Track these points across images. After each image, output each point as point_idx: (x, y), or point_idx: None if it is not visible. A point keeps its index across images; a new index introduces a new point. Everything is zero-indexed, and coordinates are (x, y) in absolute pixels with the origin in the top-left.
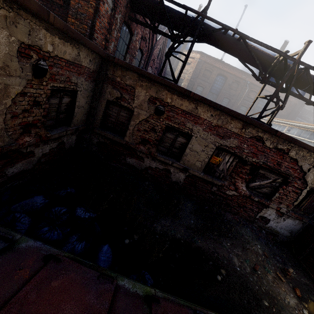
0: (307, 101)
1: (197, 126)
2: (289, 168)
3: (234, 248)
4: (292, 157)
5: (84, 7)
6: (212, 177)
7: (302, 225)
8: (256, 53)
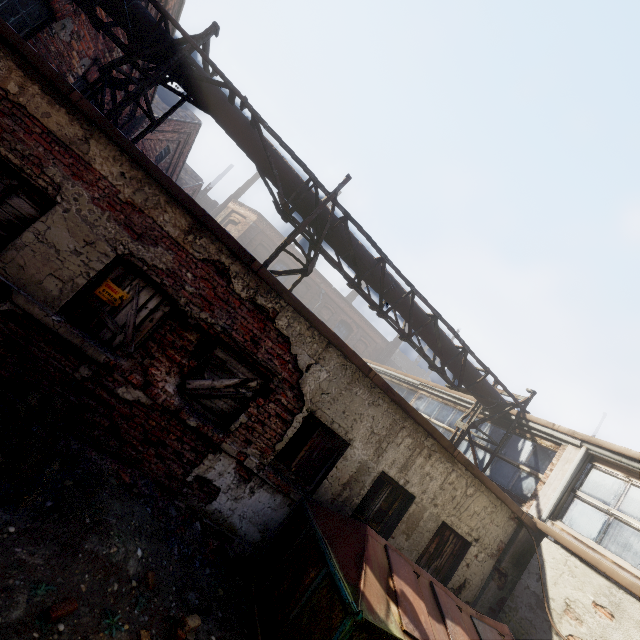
0: (348, 277)
1: (78, 184)
2: (275, 355)
3: (29, 542)
4: (281, 332)
5: None
6: (89, 337)
7: (289, 511)
8: (279, 161)
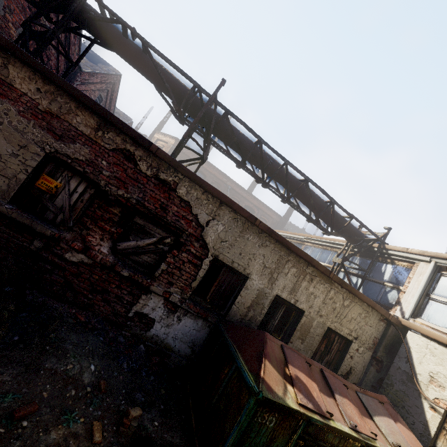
0: (235, 160)
1: (5, 102)
2: (180, 216)
3: None
4: (183, 198)
5: None
6: (36, 218)
7: (209, 330)
8: (169, 77)
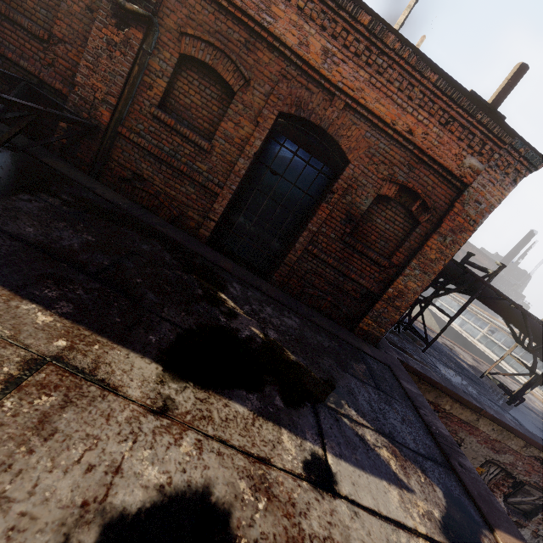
0: None
1: (471, 436)
2: None
3: None
4: None
5: (391, 313)
6: None
7: None
8: (530, 323)
